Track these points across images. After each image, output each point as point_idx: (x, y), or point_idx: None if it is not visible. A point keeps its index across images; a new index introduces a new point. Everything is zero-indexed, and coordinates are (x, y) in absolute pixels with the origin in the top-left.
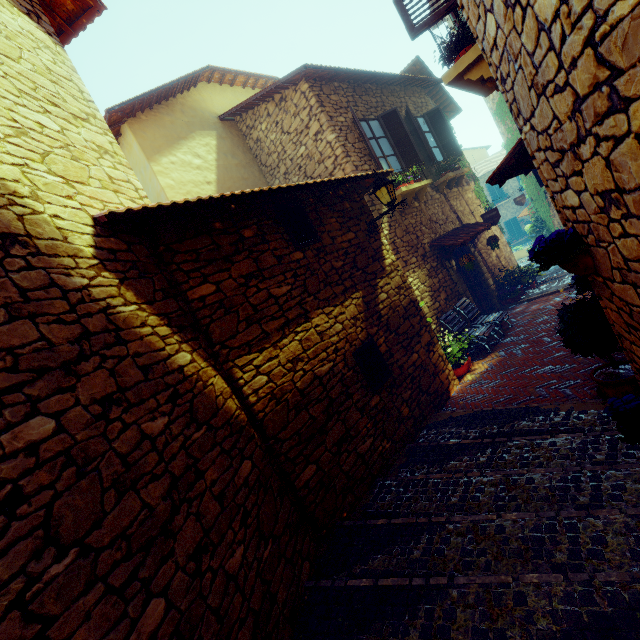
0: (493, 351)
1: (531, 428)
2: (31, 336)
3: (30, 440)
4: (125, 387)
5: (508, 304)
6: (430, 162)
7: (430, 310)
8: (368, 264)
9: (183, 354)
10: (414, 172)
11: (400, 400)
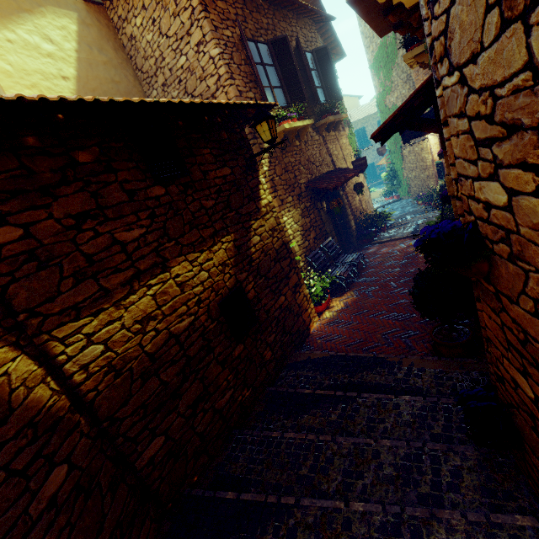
0: (349, 290)
1: (378, 381)
2: None
3: None
4: None
5: (364, 244)
6: (314, 102)
7: (300, 248)
8: (243, 204)
9: None
10: (298, 109)
11: (264, 345)
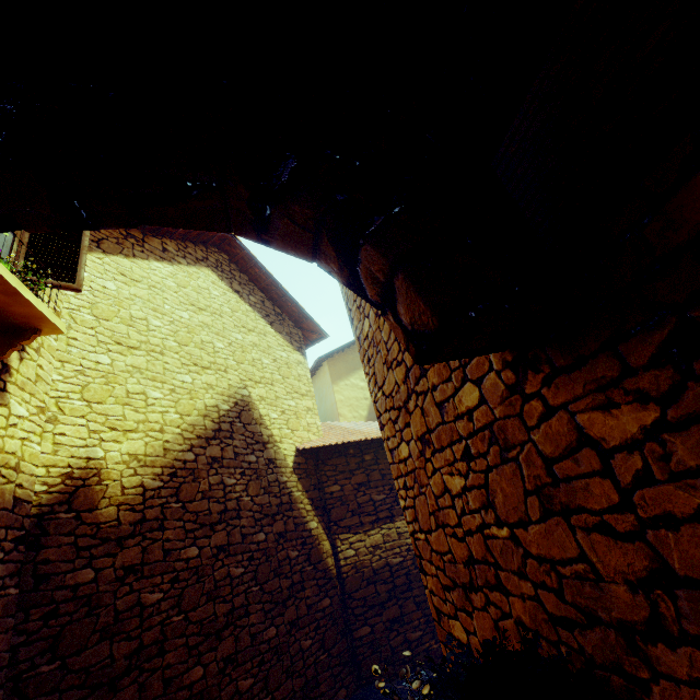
0: None
1: None
2: (267, 501)
3: (259, 540)
4: (287, 531)
5: None
6: None
7: None
8: None
9: (314, 522)
10: None
11: None
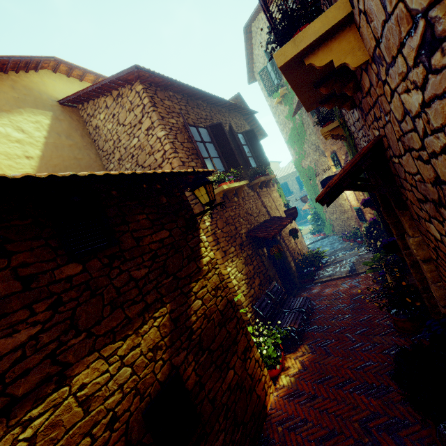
0: (302, 342)
1: None
2: None
3: None
4: None
5: (306, 283)
6: (247, 167)
7: (246, 298)
8: (182, 266)
9: None
10: (234, 173)
11: None
